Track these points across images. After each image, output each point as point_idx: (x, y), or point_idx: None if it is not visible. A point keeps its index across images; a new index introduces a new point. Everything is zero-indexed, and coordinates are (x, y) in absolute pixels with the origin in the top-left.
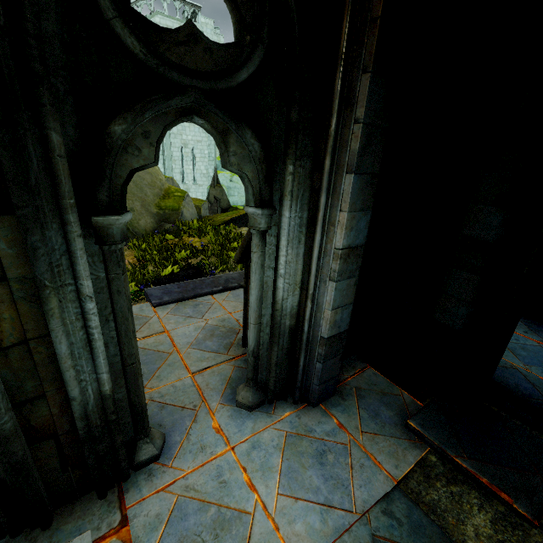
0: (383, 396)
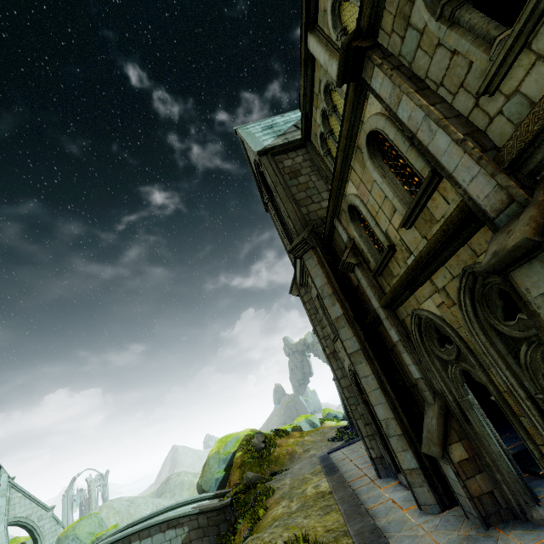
0: None
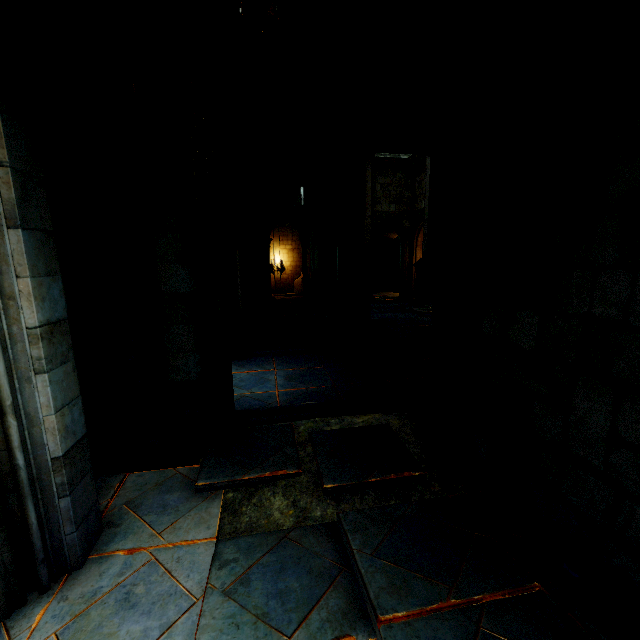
0: (162, 486)
